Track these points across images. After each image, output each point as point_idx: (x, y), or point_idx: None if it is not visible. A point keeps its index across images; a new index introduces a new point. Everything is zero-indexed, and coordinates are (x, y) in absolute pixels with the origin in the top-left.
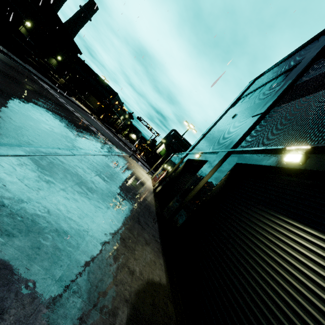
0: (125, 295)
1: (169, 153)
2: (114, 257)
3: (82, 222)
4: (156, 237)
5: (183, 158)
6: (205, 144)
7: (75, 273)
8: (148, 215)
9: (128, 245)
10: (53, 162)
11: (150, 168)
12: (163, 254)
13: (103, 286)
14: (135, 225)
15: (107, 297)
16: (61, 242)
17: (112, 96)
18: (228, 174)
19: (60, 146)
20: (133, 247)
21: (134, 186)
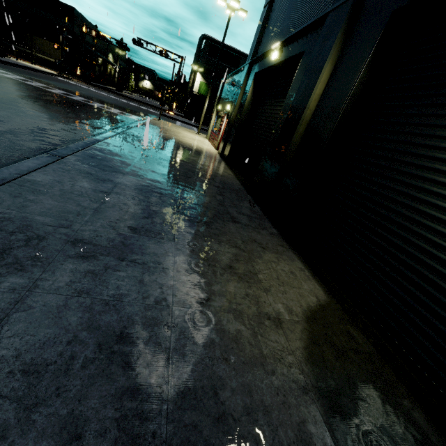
0: (296, 379)
1: (213, 86)
2: (236, 316)
3: (144, 285)
4: (269, 228)
5: (246, 77)
6: (280, 24)
7: (192, 424)
8: (237, 199)
9: (243, 272)
10: (20, 193)
11: (196, 124)
12: (292, 249)
13: (256, 398)
14: (231, 228)
15: (274, 417)
16: (125, 369)
17: (70, 19)
18: (374, 52)
19: (28, 153)
20: (251, 270)
21: (192, 163)
